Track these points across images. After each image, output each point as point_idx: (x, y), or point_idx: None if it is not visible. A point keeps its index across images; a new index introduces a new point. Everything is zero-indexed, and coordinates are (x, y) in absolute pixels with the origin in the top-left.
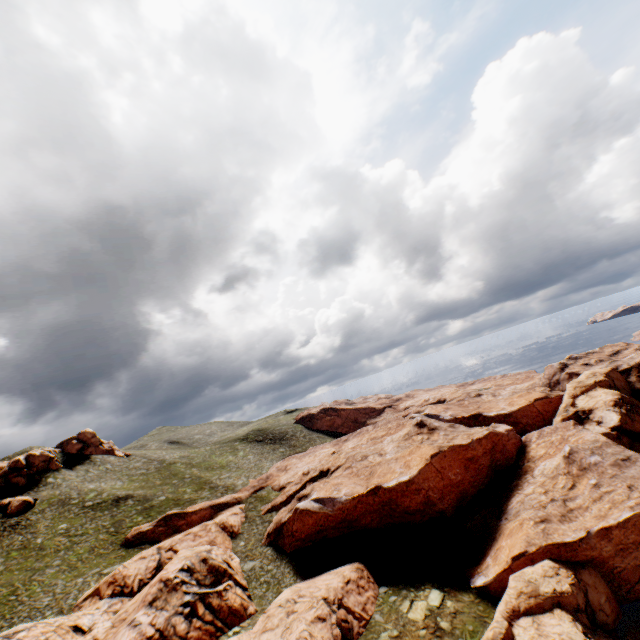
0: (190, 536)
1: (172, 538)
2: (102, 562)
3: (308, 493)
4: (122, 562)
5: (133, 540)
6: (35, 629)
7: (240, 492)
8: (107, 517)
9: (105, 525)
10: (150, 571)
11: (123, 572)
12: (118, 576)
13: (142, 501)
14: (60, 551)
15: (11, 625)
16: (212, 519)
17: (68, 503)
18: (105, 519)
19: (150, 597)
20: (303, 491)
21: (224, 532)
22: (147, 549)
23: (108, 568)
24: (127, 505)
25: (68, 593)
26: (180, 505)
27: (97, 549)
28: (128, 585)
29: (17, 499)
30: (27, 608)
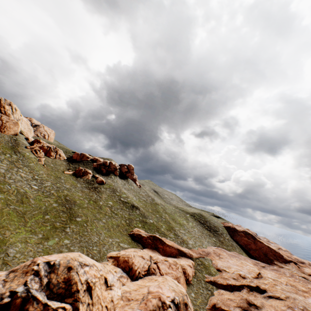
0: (167, 263)
1: (157, 255)
2: (120, 237)
3: (258, 306)
4: (128, 245)
5: (135, 236)
6: (92, 269)
7: (192, 251)
8: (127, 212)
9: (125, 216)
10: (144, 270)
11: (132, 259)
12: (130, 260)
13: (142, 215)
14: (106, 215)
15: (80, 242)
16: (175, 257)
17: (115, 193)
18: (126, 212)
19: (151, 306)
20: (252, 299)
21: (183, 275)
22: (143, 250)
23: (122, 243)
24: (136, 212)
25: (104, 244)
26: (159, 232)
27: (120, 227)
28: (132, 270)
29: (100, 178)
30: (88, 237)
